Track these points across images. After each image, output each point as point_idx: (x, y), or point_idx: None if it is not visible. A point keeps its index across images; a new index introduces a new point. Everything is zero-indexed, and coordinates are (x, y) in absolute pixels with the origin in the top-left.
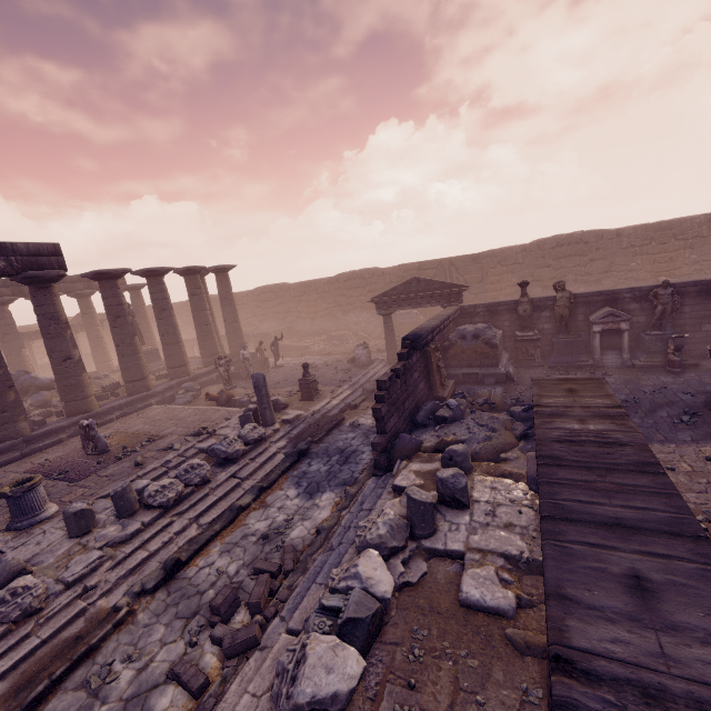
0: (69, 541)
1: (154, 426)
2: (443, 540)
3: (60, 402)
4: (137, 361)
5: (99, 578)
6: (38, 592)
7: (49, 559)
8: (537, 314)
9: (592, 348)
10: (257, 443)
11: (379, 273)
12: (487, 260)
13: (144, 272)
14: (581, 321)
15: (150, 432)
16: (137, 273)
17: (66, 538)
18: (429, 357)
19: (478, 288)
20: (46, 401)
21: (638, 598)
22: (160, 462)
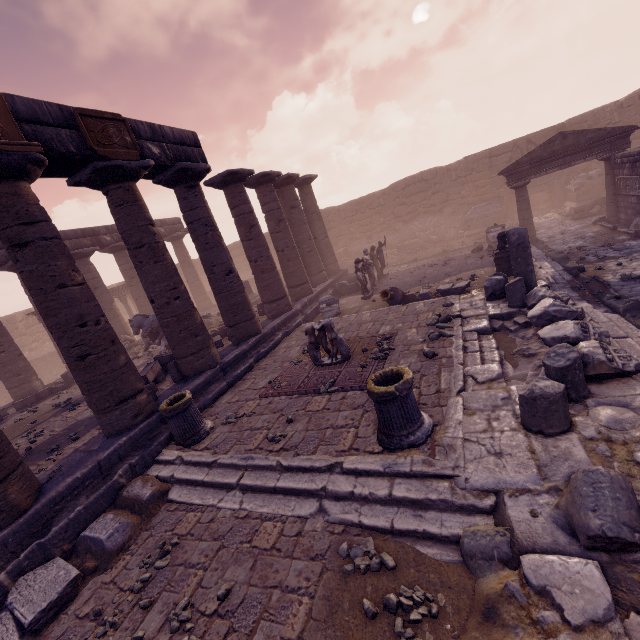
0: (559, 440)
1: (352, 331)
2: None
3: None
4: (276, 277)
5: None
6: None
7: (582, 468)
8: None
9: None
10: None
11: (443, 171)
12: (574, 128)
13: (258, 178)
14: None
15: (362, 336)
16: (247, 182)
17: (540, 438)
18: None
19: None
20: None
21: None
22: (458, 348)
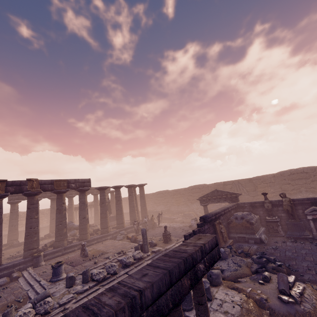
0: (65, 289)
1: (106, 248)
2: (194, 313)
3: (79, 235)
4: (106, 220)
5: (70, 305)
6: (51, 304)
7: (57, 294)
8: (276, 208)
9: (311, 228)
10: (139, 260)
11: (206, 186)
12: (255, 181)
13: (114, 187)
14: (301, 213)
15: (103, 250)
16: (112, 187)
17: (64, 287)
18: (215, 226)
19: (253, 193)
20: (75, 234)
21: (142, 276)
22: (103, 263)
